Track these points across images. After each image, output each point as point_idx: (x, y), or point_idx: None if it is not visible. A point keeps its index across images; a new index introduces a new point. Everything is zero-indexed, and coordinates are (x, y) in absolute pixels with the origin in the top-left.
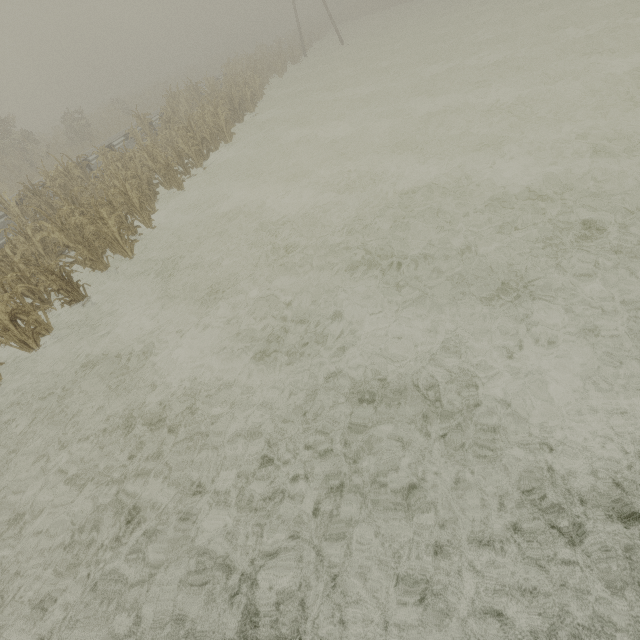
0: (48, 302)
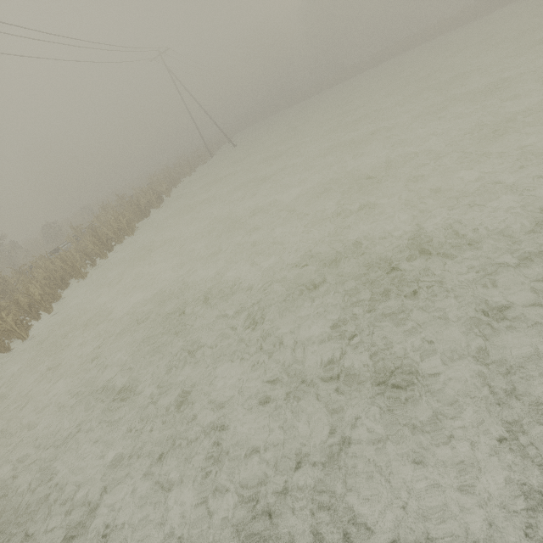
0: None
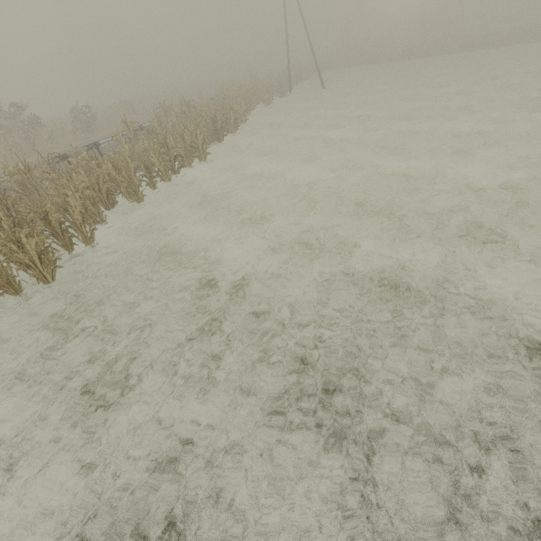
0: None
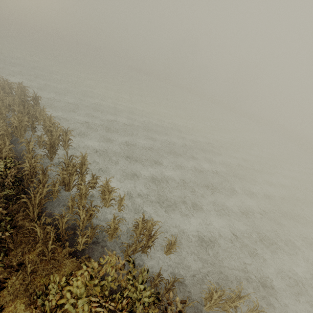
0: None
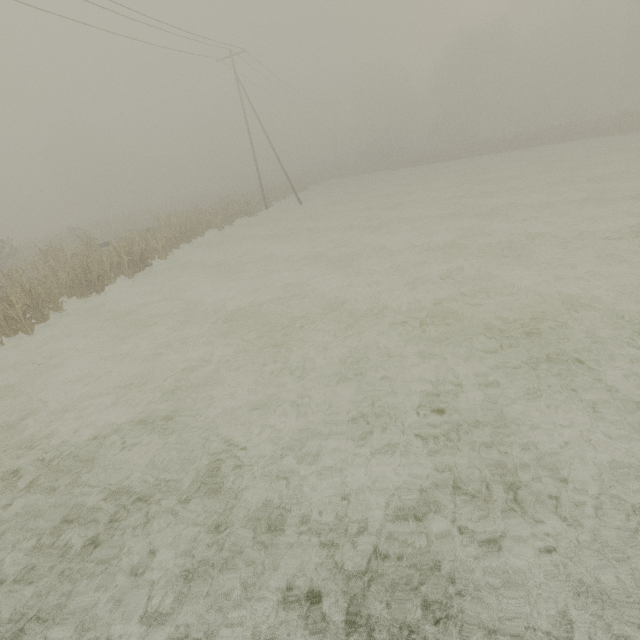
0: None
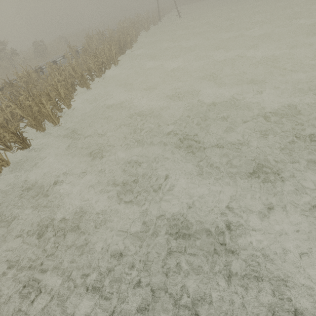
0: (10, 147)
